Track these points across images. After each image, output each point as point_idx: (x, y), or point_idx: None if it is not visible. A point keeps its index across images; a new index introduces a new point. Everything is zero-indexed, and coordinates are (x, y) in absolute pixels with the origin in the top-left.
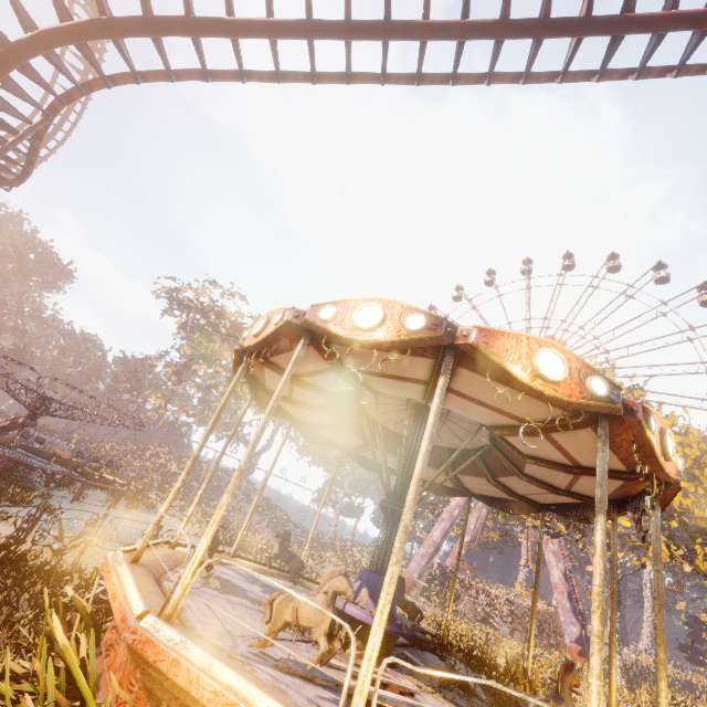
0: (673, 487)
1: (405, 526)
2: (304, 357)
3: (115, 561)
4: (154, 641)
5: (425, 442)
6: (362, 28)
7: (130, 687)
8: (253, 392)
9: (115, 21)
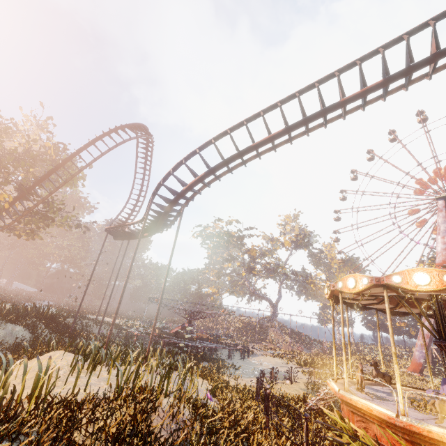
0: None
1: None
2: (375, 289)
3: (346, 395)
4: (413, 425)
5: None
6: (314, 117)
7: (399, 442)
8: (331, 299)
9: (214, 169)
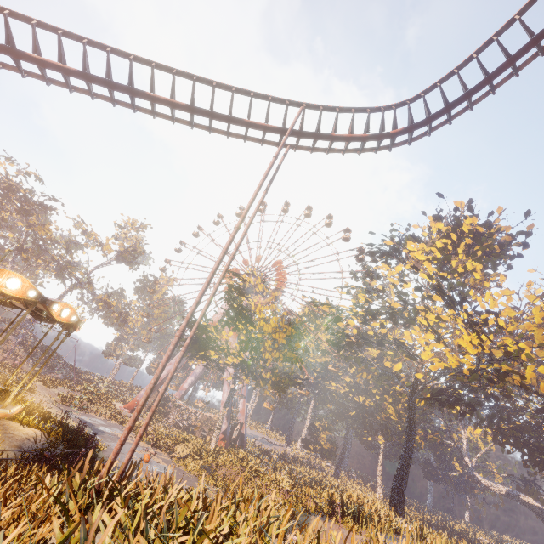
0: (44, 305)
1: None
2: None
3: None
4: None
5: None
6: None
7: None
8: None
9: None
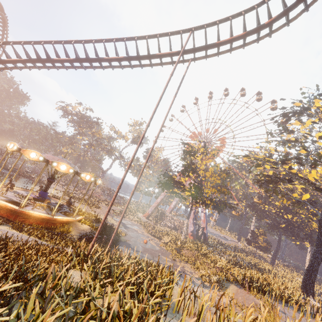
0: (77, 175)
1: (6, 176)
2: None
3: None
4: None
5: (13, 166)
6: (41, 61)
7: None
8: None
9: None
